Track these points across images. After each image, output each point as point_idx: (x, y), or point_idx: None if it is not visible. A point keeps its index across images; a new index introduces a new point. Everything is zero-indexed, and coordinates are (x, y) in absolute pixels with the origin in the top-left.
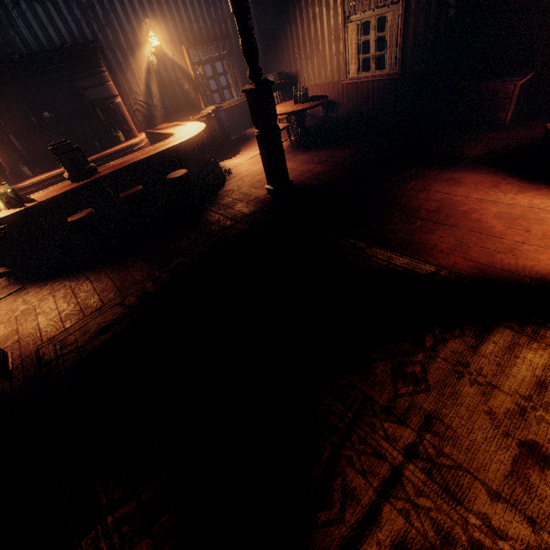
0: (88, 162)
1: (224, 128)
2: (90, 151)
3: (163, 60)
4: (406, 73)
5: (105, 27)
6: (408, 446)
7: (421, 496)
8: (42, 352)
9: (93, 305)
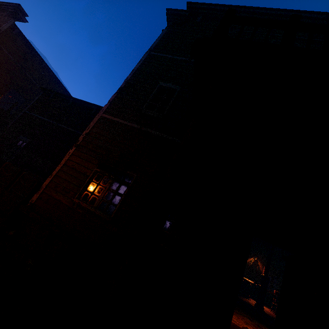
0: None
1: None
2: None
3: (255, 264)
4: None
5: None
6: None
7: None
8: None
9: None
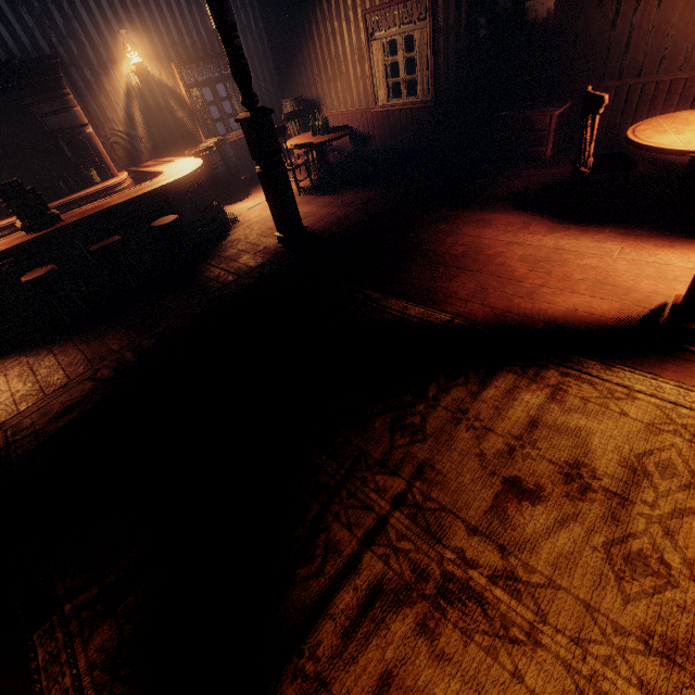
0: (48, 208)
1: (231, 165)
2: (54, 195)
3: (147, 81)
4: (440, 101)
5: (67, 39)
6: (397, 495)
7: (403, 540)
8: None
9: (56, 382)
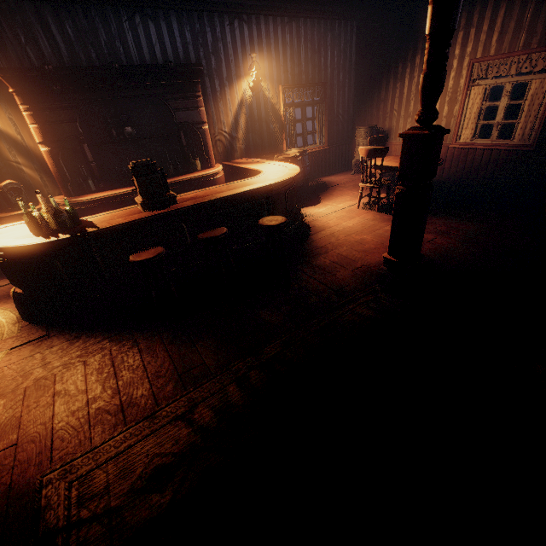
0: (168, 189)
1: (305, 173)
2: None
3: (258, 96)
4: (542, 147)
5: (210, 55)
6: None
7: None
8: (45, 498)
9: (140, 402)
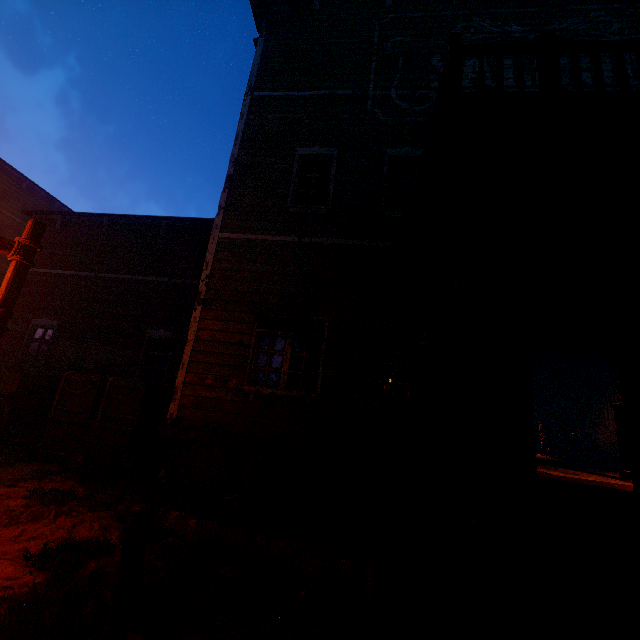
0: None
1: None
2: None
3: None
4: None
5: None
6: None
7: None
8: None
9: None
